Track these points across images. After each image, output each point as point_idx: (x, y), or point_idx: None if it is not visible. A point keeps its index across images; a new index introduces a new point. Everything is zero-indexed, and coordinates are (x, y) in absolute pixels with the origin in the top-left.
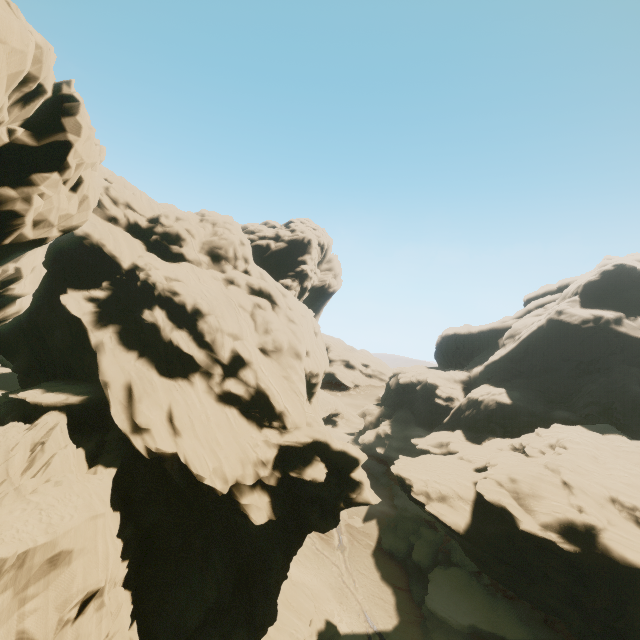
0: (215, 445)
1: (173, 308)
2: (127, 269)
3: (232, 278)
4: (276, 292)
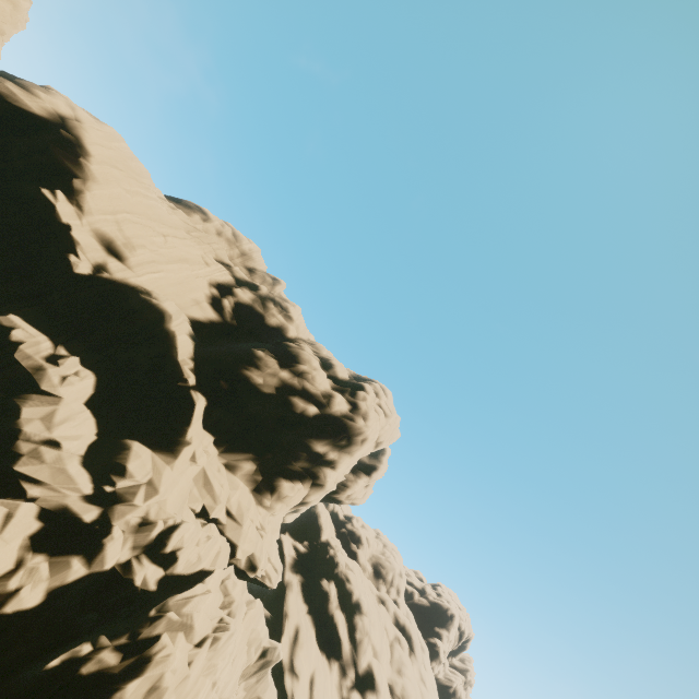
0: None
1: (342, 590)
2: (322, 541)
3: (385, 599)
4: (417, 639)
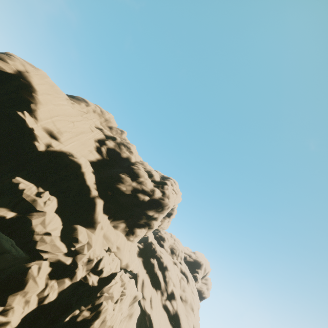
0: (160, 322)
1: (159, 262)
2: (149, 242)
3: (176, 262)
4: (190, 277)
